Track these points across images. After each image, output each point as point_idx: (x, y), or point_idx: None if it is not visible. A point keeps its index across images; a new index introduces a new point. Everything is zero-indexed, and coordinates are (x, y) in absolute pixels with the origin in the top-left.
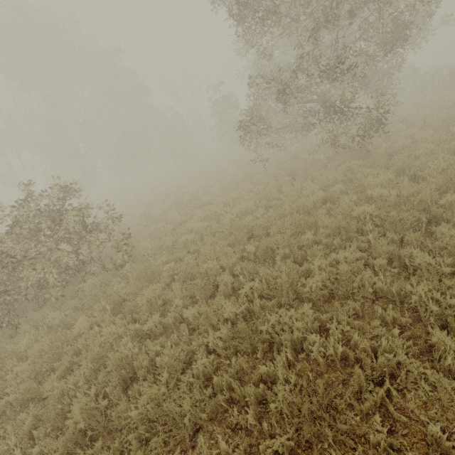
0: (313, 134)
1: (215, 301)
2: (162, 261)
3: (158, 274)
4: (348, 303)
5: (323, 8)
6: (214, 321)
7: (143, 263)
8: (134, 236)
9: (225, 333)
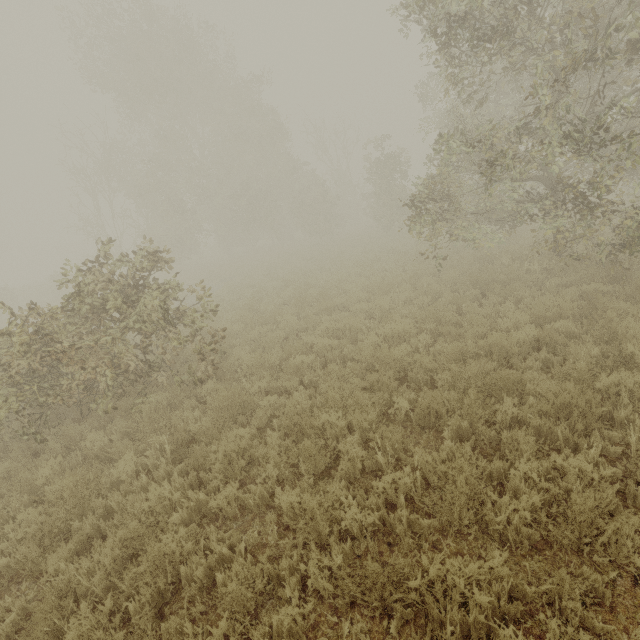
0: (520, 228)
1: (329, 487)
2: (260, 387)
3: (251, 406)
4: (582, 570)
5: (594, 33)
6: (323, 529)
7: (233, 384)
8: (229, 337)
9: (338, 562)
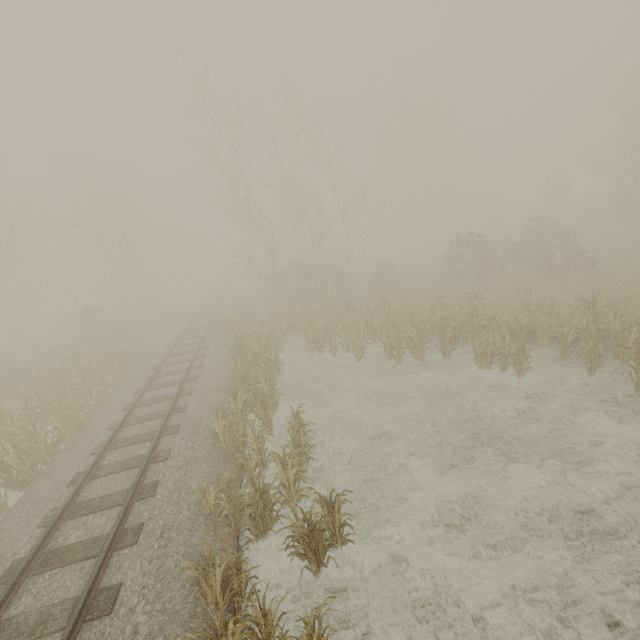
0: None
1: None
2: None
3: None
4: None
5: None
6: None
7: None
8: None
9: None
